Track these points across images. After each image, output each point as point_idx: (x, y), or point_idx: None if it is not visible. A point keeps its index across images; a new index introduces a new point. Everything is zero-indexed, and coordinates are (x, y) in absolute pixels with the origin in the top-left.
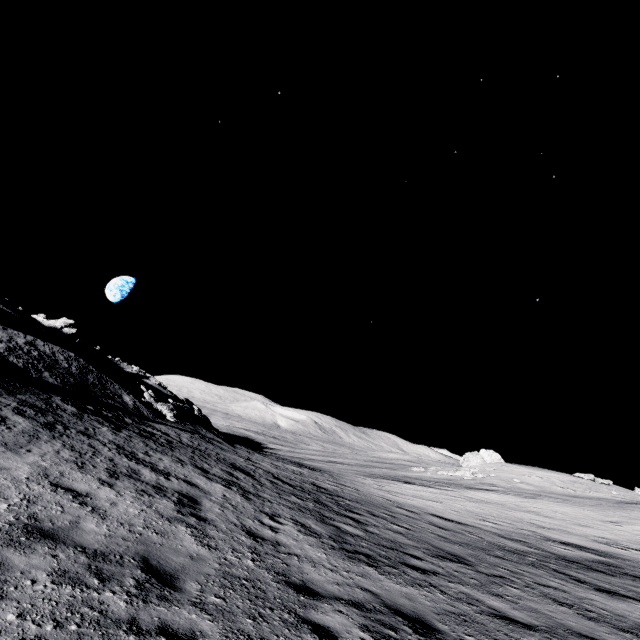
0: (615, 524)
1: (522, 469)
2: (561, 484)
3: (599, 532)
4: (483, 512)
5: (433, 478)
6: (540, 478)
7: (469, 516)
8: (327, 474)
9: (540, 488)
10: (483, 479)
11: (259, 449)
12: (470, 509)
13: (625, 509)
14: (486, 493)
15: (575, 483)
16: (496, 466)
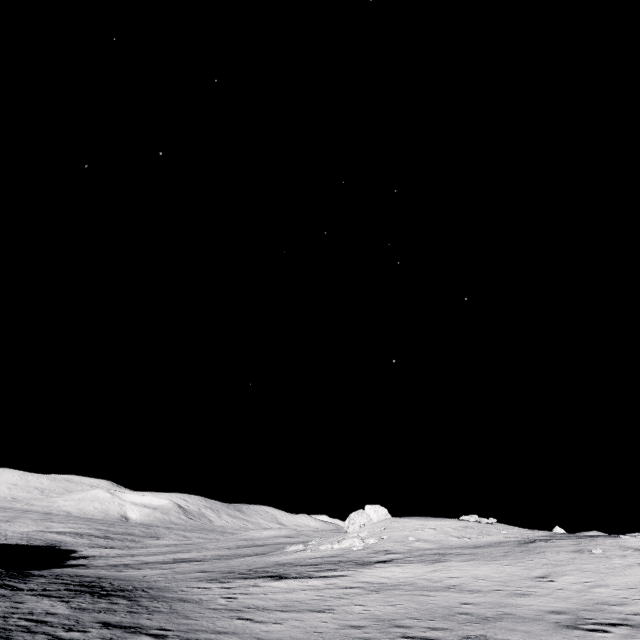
0: (547, 580)
1: (413, 522)
2: (455, 533)
3: (544, 601)
4: (396, 612)
5: (315, 558)
6: (434, 530)
7: (381, 634)
8: (127, 599)
9: (438, 543)
10: (375, 545)
11: (57, 563)
12: (376, 611)
13: (537, 552)
14: (386, 568)
15: (467, 528)
16: (386, 524)
